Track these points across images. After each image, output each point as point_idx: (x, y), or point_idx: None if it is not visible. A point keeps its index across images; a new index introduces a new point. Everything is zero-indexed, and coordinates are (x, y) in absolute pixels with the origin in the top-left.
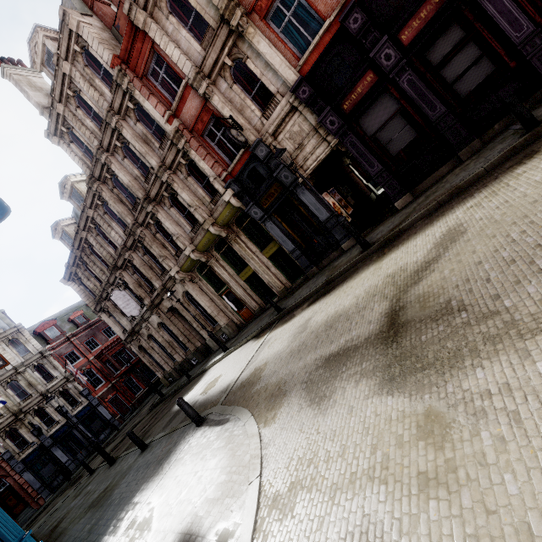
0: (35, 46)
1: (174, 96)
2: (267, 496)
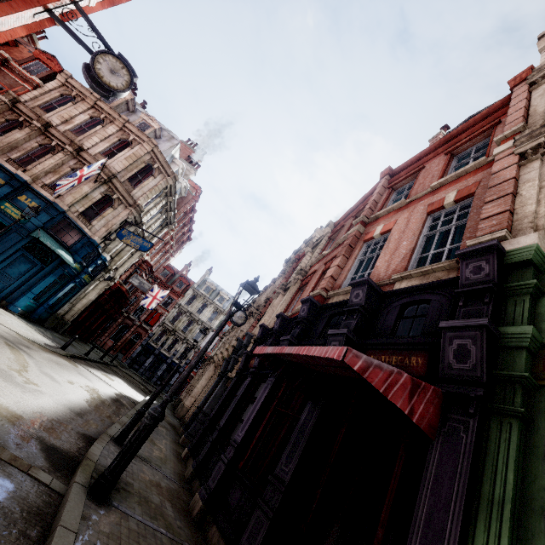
0: None
1: None
2: None
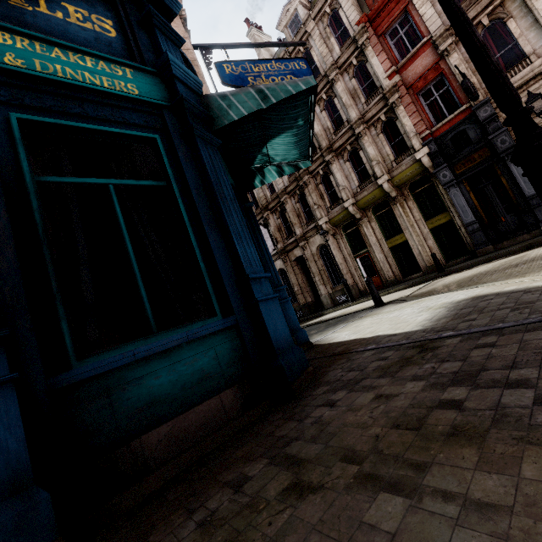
0: (287, 10)
1: (402, 56)
2: None
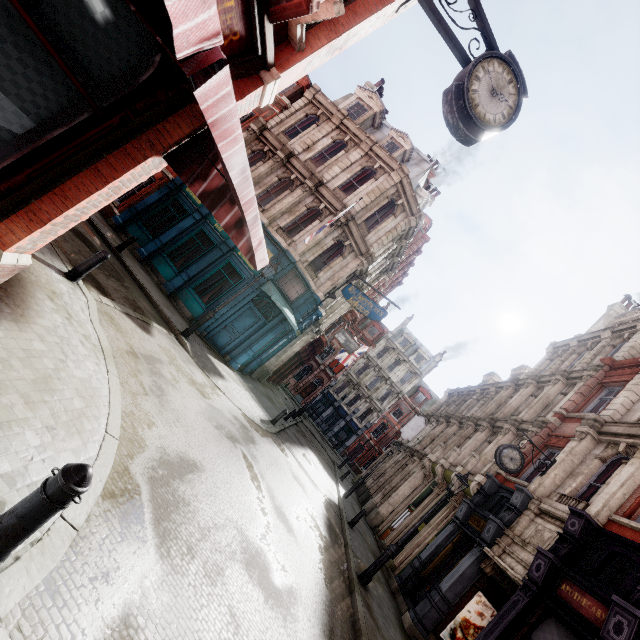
0: (636, 312)
1: None
2: (217, 388)
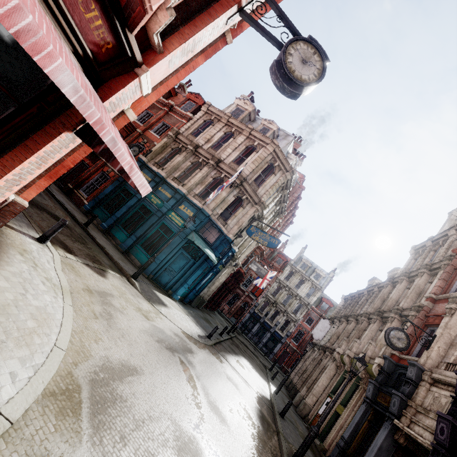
0: None
1: None
2: (160, 313)
